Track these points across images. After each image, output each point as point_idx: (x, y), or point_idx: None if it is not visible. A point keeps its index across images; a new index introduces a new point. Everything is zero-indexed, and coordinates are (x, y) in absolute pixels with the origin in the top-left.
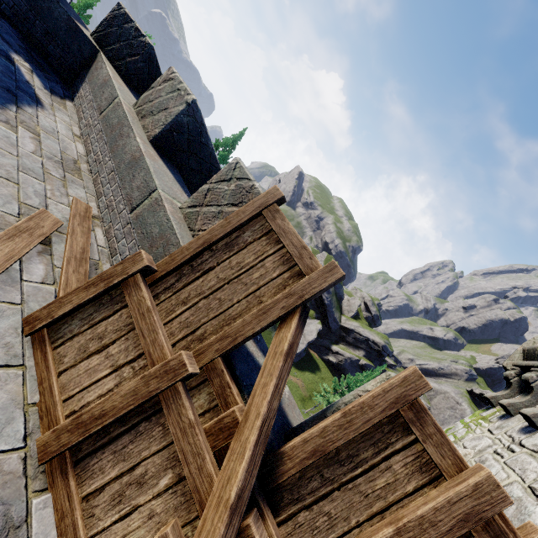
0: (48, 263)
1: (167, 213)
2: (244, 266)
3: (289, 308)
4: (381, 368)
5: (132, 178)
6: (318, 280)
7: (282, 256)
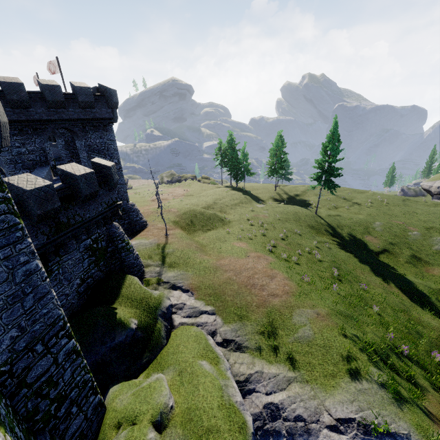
0: None
1: None
2: None
3: None
4: None
5: None
6: None
7: None
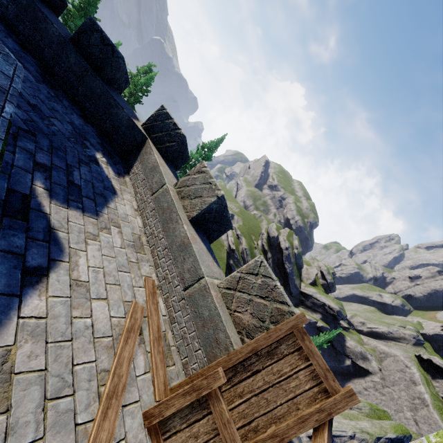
0: (143, 350)
1: (214, 301)
2: (283, 374)
3: (321, 422)
4: (336, 331)
5: (183, 260)
6: (341, 402)
7: (311, 372)
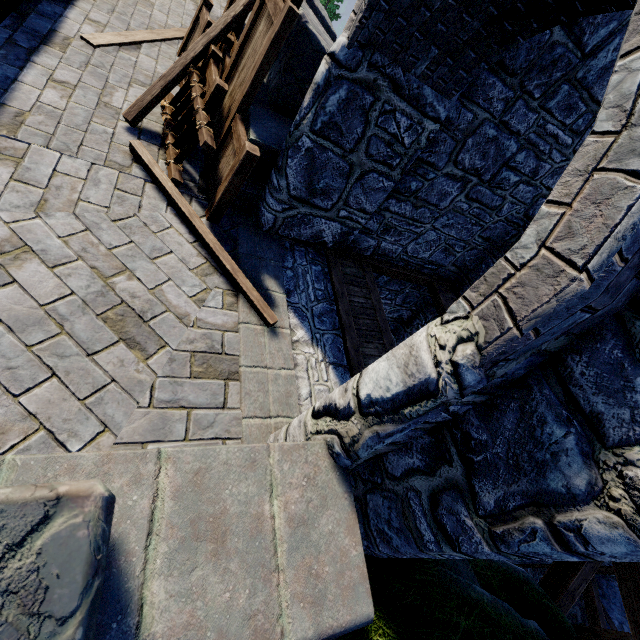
0: None
1: None
2: None
3: None
4: None
5: None
6: None
7: None
